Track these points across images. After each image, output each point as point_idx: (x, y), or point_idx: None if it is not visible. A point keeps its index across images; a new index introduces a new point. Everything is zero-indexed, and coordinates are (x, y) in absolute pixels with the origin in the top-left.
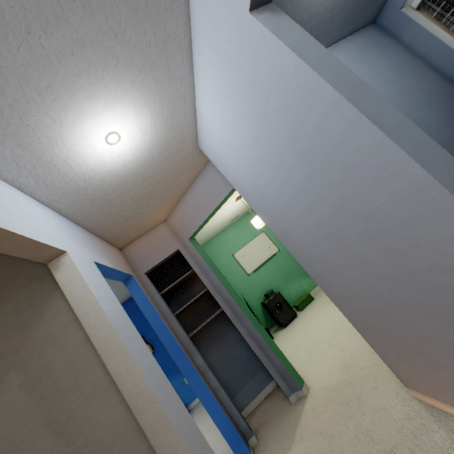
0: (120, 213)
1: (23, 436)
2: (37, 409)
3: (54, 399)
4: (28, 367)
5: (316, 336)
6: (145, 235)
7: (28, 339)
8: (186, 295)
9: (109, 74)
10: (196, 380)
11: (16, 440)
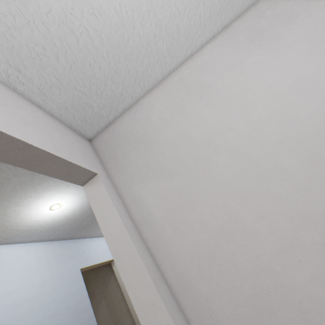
0: None
1: (107, 323)
2: (110, 315)
3: (115, 312)
4: (107, 299)
5: None
6: None
7: (107, 288)
8: None
9: None
10: None
11: (105, 324)
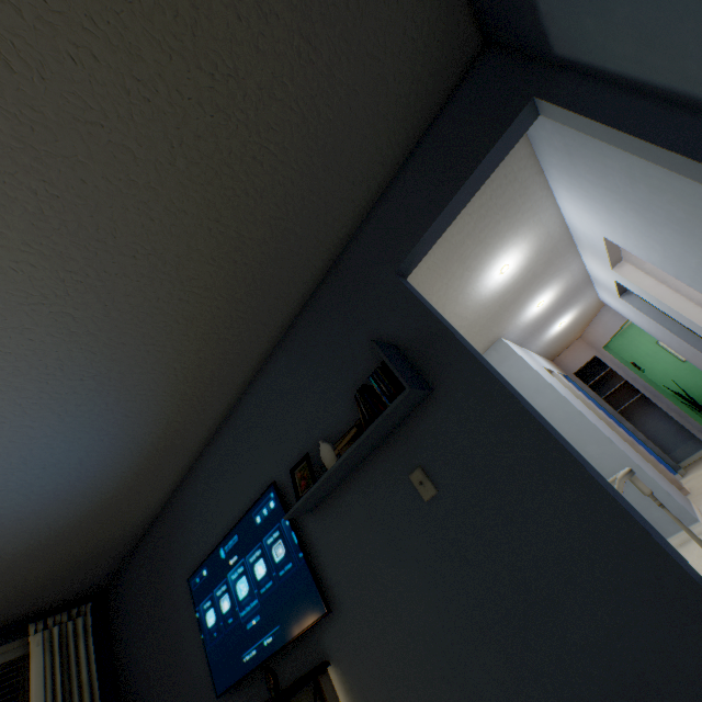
0: (556, 344)
1: None
2: None
3: None
4: None
5: None
6: (566, 350)
7: None
8: (606, 386)
9: (564, 312)
10: (627, 433)
11: None
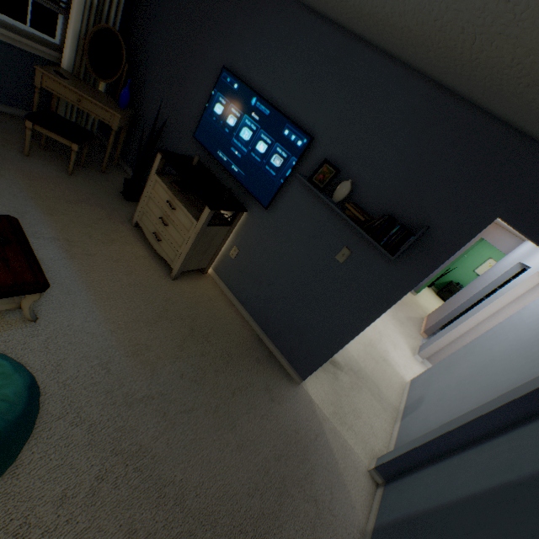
0: None
1: None
2: None
3: None
4: None
5: (435, 306)
6: None
7: None
8: None
9: None
10: None
11: None
